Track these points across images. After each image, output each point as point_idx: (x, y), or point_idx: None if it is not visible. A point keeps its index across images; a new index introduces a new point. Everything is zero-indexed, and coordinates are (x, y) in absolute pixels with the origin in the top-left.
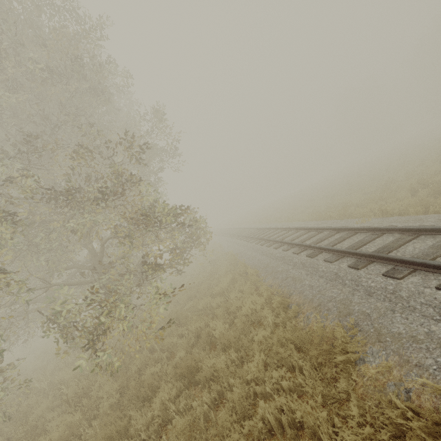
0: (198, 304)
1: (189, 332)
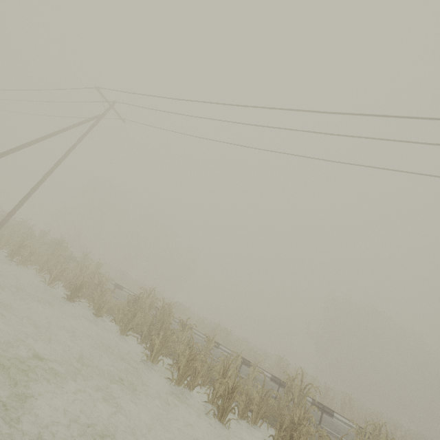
0: None
1: None
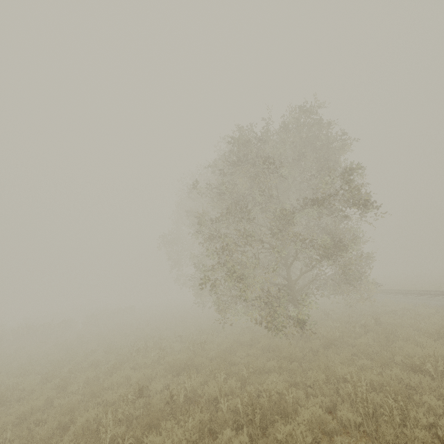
0: (358, 306)
1: (369, 310)
